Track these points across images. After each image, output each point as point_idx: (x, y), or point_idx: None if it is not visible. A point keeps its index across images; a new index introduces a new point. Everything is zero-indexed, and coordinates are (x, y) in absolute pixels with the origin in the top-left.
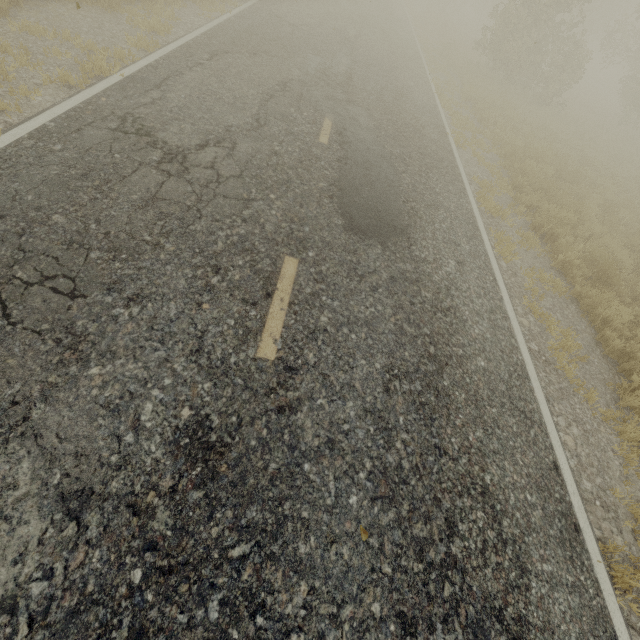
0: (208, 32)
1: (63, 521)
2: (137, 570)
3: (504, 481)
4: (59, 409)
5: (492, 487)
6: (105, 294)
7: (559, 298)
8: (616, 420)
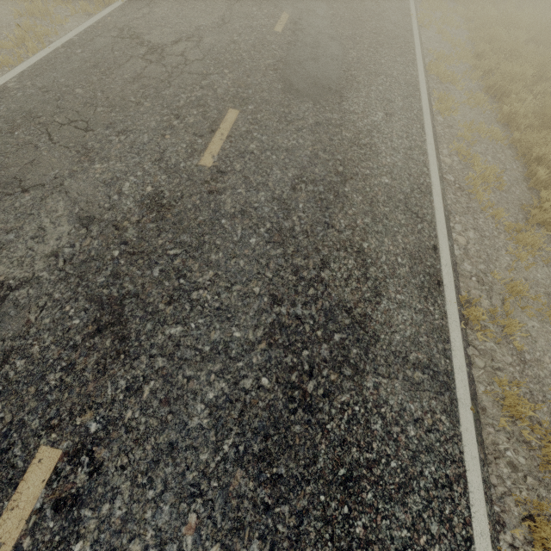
0: None
1: (80, 227)
2: (116, 251)
3: (380, 248)
4: (78, 182)
5: (367, 250)
6: (105, 129)
7: (495, 145)
8: (520, 231)
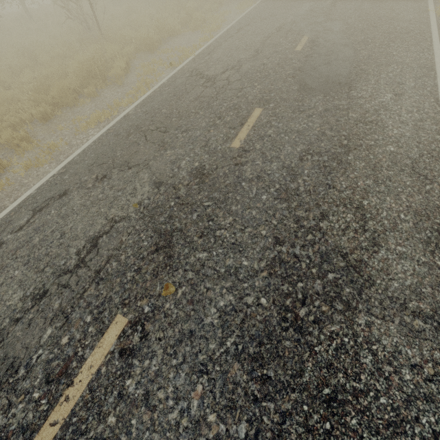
0: (239, 19)
1: (154, 188)
2: (172, 202)
3: (381, 205)
4: (157, 162)
5: (367, 206)
6: (175, 131)
7: None
8: None
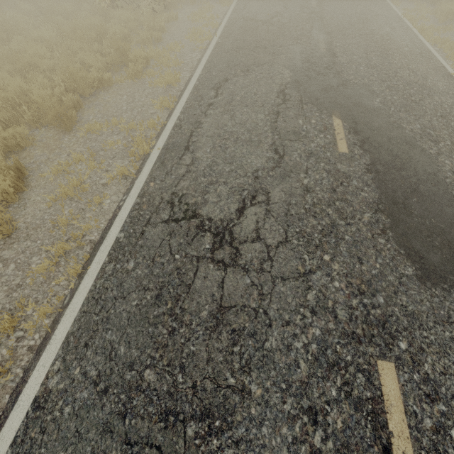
0: (206, 65)
1: None
2: None
3: None
4: None
5: None
6: None
7: None
8: None
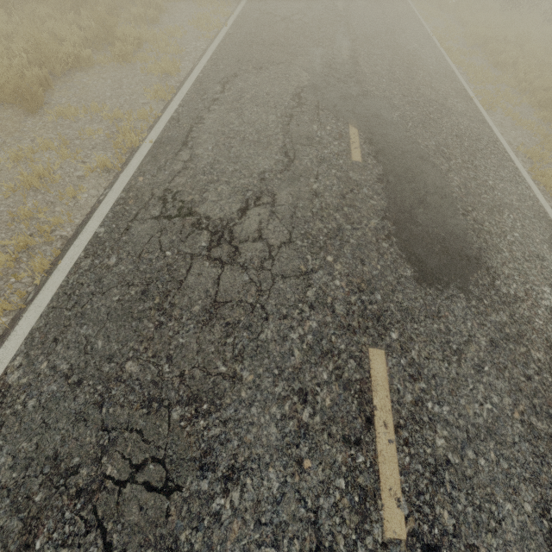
0: (213, 57)
1: None
2: None
3: None
4: None
5: None
6: (199, 477)
7: None
8: None
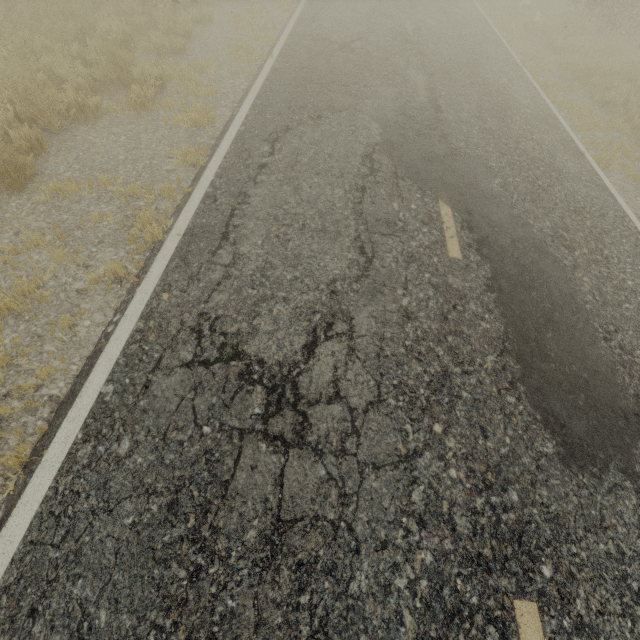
0: (257, 102)
1: None
2: None
3: None
4: None
5: None
6: None
7: None
8: None
